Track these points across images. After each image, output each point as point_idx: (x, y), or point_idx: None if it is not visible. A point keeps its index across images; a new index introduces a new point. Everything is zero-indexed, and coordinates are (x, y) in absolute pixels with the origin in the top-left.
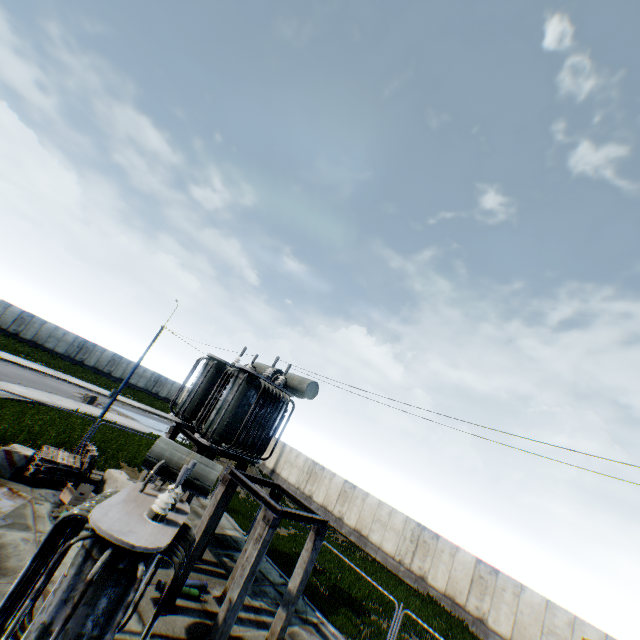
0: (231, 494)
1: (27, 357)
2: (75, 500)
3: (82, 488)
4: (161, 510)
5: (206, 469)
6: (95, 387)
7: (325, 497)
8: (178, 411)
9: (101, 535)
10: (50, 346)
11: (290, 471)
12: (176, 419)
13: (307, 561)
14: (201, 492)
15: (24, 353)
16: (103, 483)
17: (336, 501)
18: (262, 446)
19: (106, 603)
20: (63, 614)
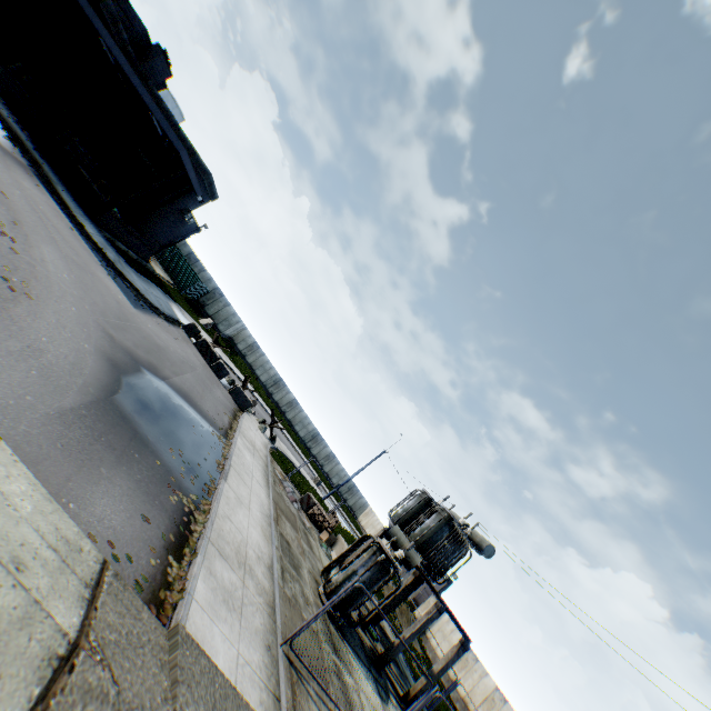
0: (407, 594)
1: (288, 433)
2: (327, 540)
3: (332, 536)
4: (398, 556)
5: (414, 554)
6: (315, 473)
7: (469, 691)
8: (393, 518)
9: (381, 548)
10: (297, 428)
11: (441, 641)
12: (391, 522)
13: (450, 657)
14: (408, 565)
15: (287, 429)
16: (334, 541)
17: (479, 702)
18: (441, 569)
19: (375, 576)
20: (362, 569)
